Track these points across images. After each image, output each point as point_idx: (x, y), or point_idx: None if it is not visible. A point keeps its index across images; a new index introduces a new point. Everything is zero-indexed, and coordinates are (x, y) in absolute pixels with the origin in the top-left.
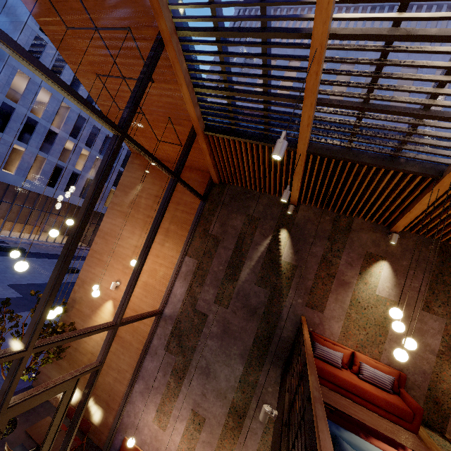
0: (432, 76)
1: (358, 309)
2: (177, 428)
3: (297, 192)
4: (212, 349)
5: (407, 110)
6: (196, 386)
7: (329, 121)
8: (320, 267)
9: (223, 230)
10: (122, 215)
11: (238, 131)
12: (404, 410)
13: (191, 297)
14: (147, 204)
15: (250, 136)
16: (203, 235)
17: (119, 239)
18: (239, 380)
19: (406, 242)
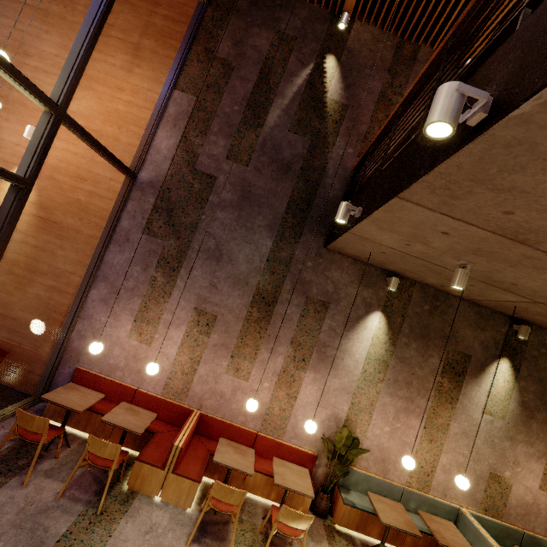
0: None
1: None
2: (171, 337)
3: None
4: (225, 223)
5: None
6: (201, 276)
7: None
8: (377, 107)
9: (238, 51)
10: (39, 15)
11: None
12: None
13: (187, 153)
14: None
15: None
16: (204, 58)
17: (35, 57)
18: (267, 258)
19: None
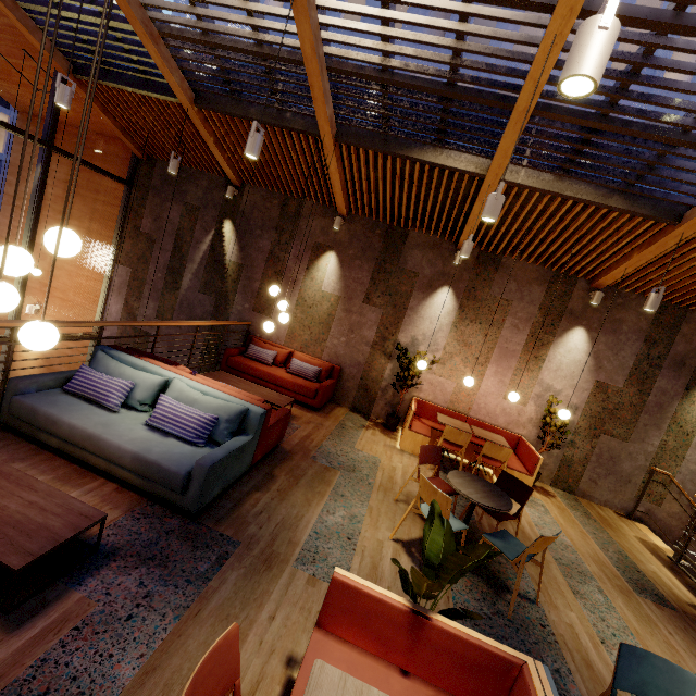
0: (232, 1)
1: (304, 309)
2: None
3: (227, 167)
4: None
5: (243, 45)
6: None
7: (188, 59)
8: (267, 265)
9: (157, 226)
10: (25, 214)
11: (114, 73)
12: (308, 389)
13: (129, 315)
14: (56, 195)
15: (129, 81)
16: (134, 235)
17: None
18: None
19: (355, 228)
